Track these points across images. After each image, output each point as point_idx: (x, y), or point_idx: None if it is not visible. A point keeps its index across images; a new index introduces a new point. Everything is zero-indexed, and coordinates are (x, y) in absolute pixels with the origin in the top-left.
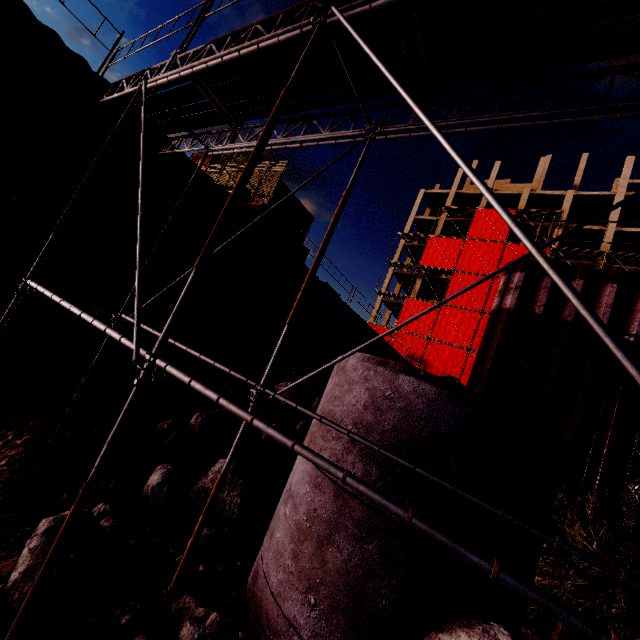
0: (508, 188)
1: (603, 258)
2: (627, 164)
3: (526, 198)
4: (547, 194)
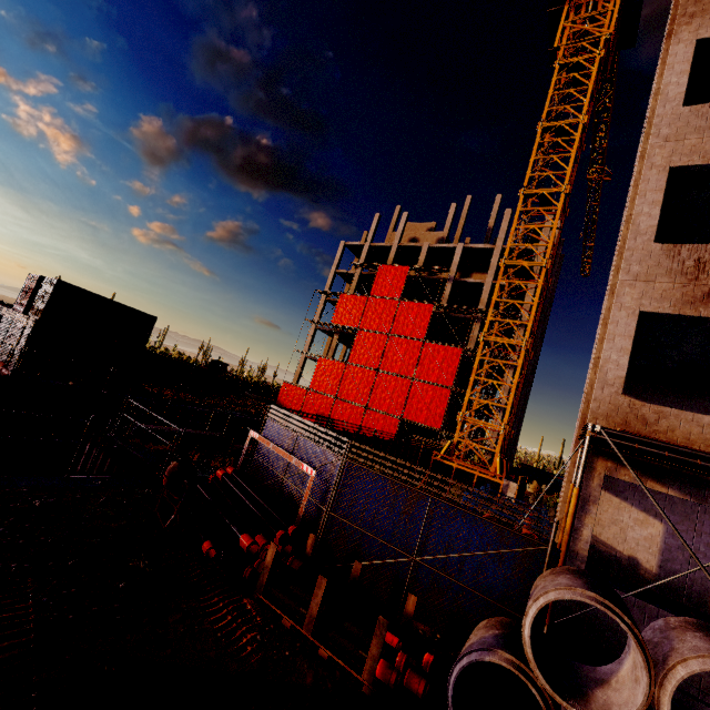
0: (424, 235)
1: (478, 313)
2: (505, 217)
3: (425, 251)
4: (444, 247)
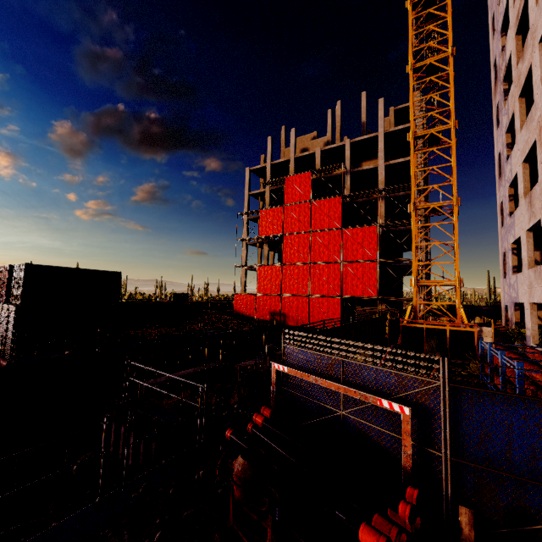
0: (312, 144)
1: (380, 193)
2: (380, 106)
3: (319, 155)
4: (333, 147)
